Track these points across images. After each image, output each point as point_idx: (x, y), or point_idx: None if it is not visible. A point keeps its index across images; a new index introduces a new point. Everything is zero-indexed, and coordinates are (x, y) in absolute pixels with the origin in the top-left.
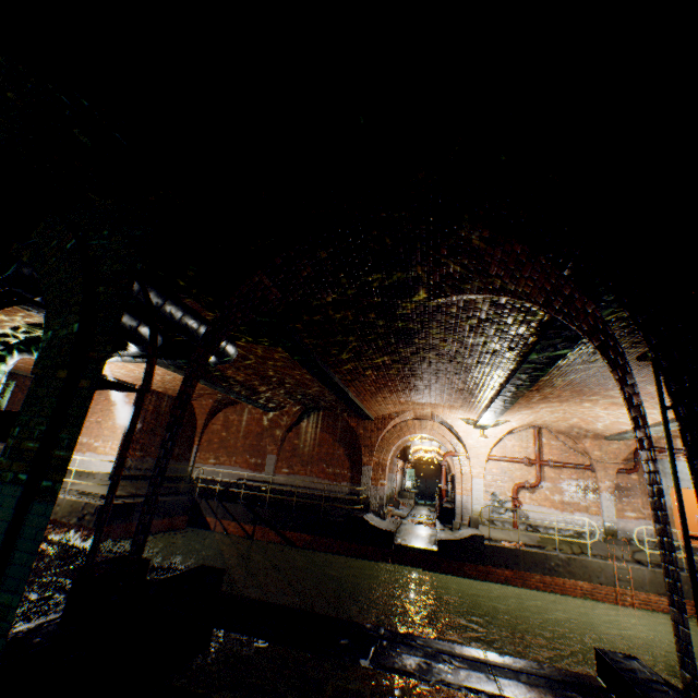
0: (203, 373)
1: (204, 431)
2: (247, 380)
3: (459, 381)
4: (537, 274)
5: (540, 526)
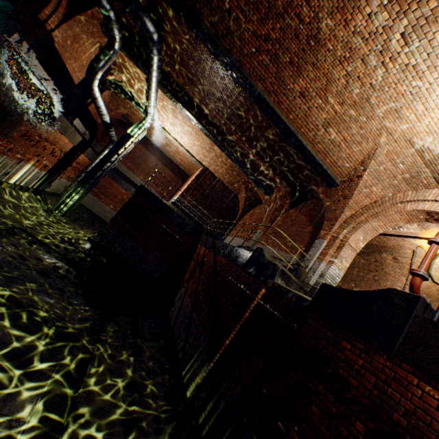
0: (193, 112)
1: (240, 219)
2: (219, 122)
3: None
4: None
5: None
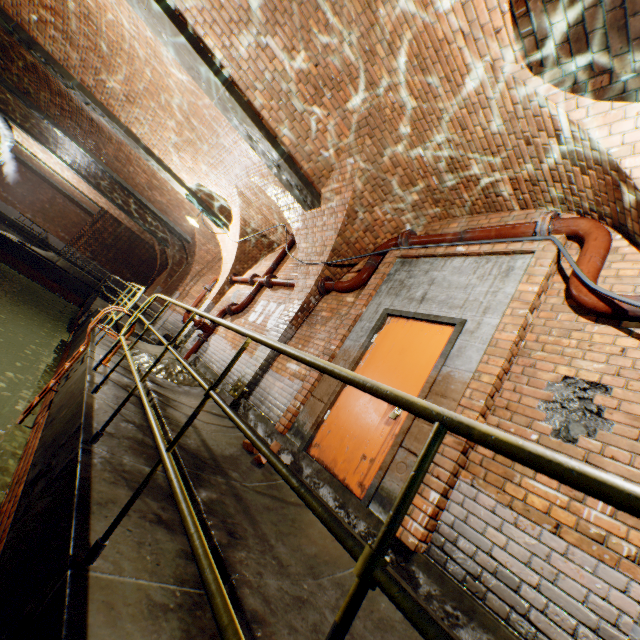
0: (51, 147)
1: (160, 275)
2: (84, 164)
3: None
4: None
5: (201, 361)
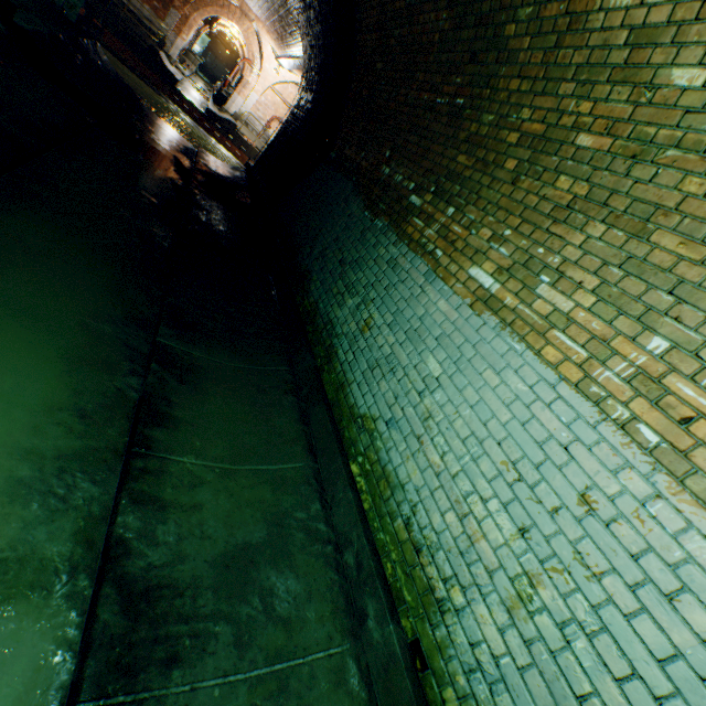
0: None
1: None
2: None
3: (279, 29)
4: (306, 43)
5: None
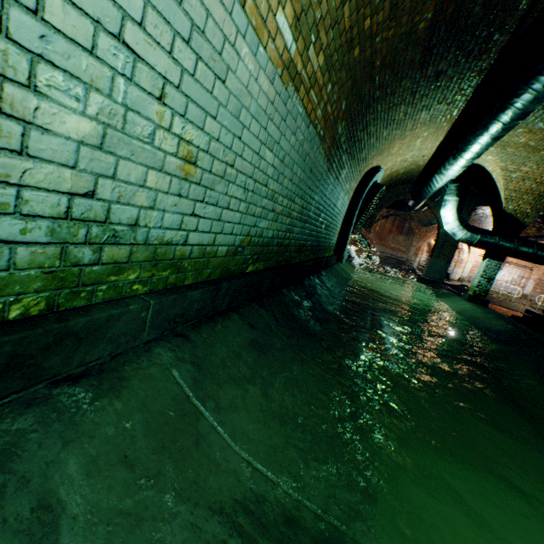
0: None
1: None
2: None
3: None
4: None
5: (491, 287)
